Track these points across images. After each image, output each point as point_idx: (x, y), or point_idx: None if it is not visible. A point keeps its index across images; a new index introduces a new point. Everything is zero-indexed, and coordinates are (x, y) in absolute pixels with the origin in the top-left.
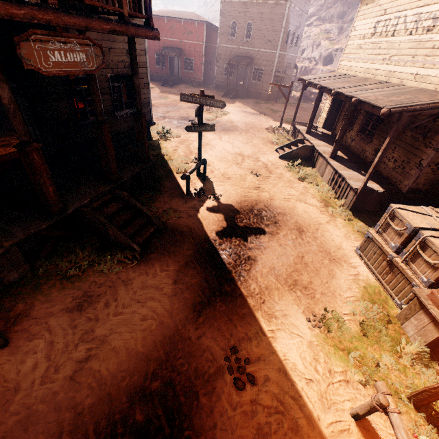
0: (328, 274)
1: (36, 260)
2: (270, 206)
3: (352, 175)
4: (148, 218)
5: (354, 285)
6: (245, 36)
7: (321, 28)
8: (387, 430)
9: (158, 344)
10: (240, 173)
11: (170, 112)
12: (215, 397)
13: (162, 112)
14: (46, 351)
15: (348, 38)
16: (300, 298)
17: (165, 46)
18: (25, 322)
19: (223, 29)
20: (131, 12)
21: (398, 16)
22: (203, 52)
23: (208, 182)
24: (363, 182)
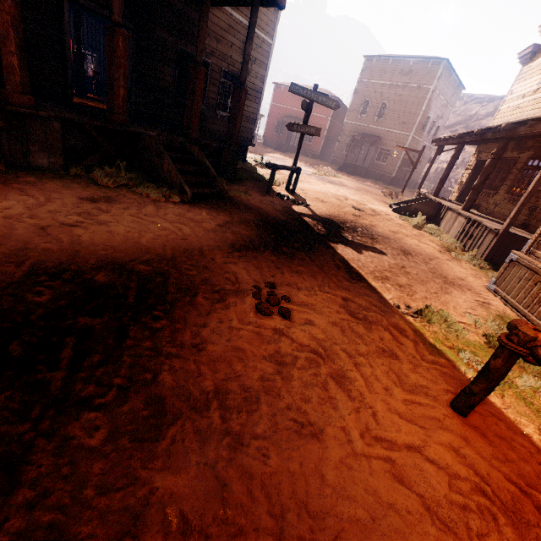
0: (439, 288)
1: (74, 165)
2: (369, 229)
3: (492, 223)
4: (213, 180)
5: (482, 308)
6: (376, 115)
7: None
8: (528, 452)
9: (168, 246)
10: (338, 203)
11: (275, 160)
12: (220, 305)
13: (266, 158)
14: (32, 207)
15: (502, 103)
16: (389, 289)
17: (288, 115)
18: (27, 186)
19: (354, 106)
20: None
21: None
22: (327, 126)
23: (296, 196)
24: (509, 219)
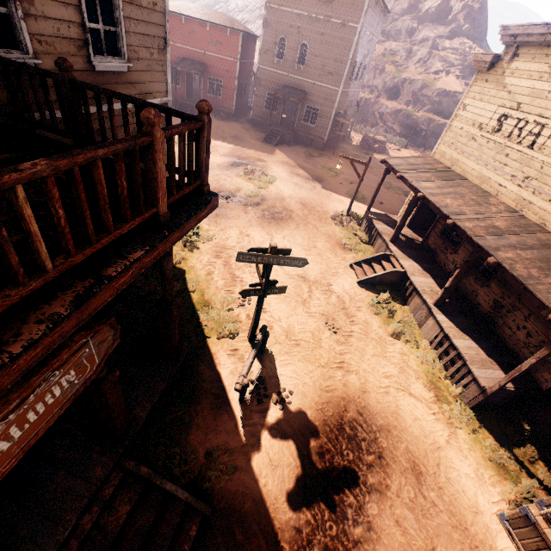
0: None
1: None
2: (365, 412)
3: (472, 351)
4: (185, 503)
5: None
6: (297, 61)
7: (385, 46)
8: None
9: None
10: (311, 326)
11: None
12: None
13: None
14: None
15: (454, 116)
16: None
17: (181, 57)
18: None
19: (267, 45)
20: (173, 196)
21: (542, 124)
22: (236, 73)
23: (268, 358)
24: (499, 385)
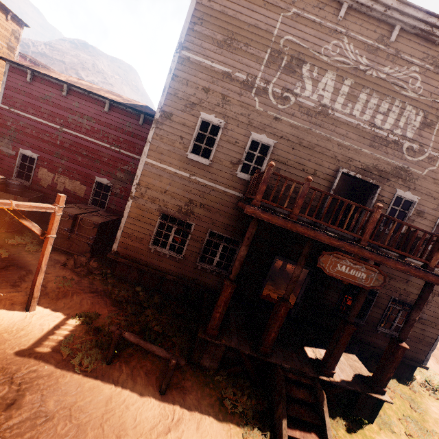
0: None
1: (223, 368)
2: None
3: None
4: None
5: None
6: None
7: None
8: None
9: None
10: None
11: None
12: None
13: None
14: (162, 430)
15: None
16: None
17: None
18: (179, 394)
19: None
20: None
21: None
22: None
23: None
24: None
